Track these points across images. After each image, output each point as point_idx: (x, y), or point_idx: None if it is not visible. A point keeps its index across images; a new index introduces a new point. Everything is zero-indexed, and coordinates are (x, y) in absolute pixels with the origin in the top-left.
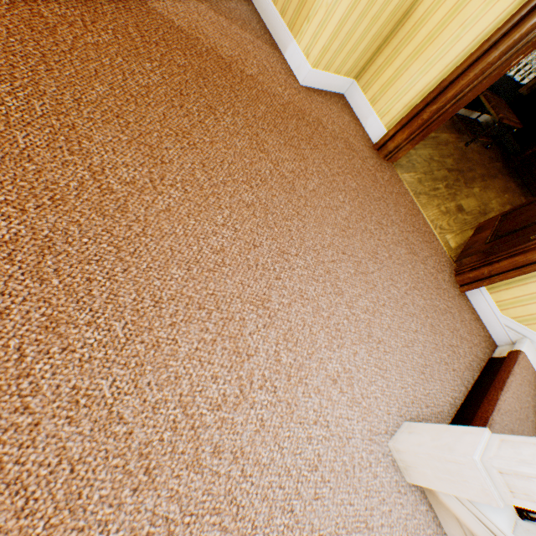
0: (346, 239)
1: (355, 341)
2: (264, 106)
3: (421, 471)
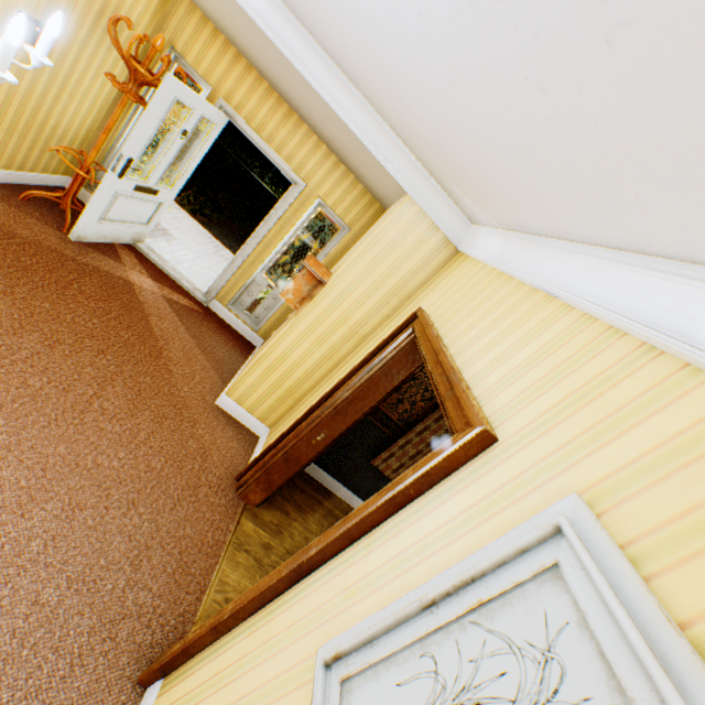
0: (70, 469)
1: None
2: (152, 381)
3: None
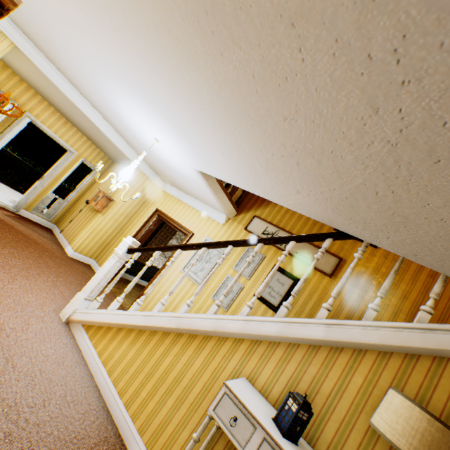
0: (69, 283)
1: (59, 296)
2: (49, 253)
3: (68, 312)
